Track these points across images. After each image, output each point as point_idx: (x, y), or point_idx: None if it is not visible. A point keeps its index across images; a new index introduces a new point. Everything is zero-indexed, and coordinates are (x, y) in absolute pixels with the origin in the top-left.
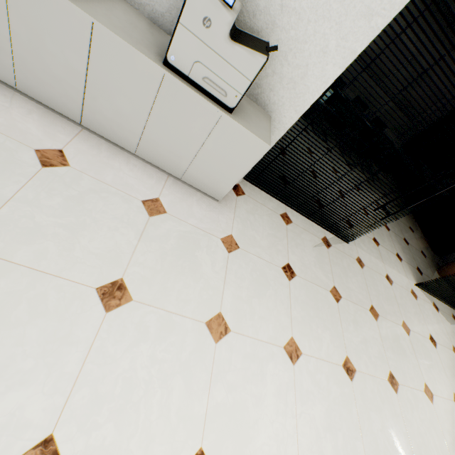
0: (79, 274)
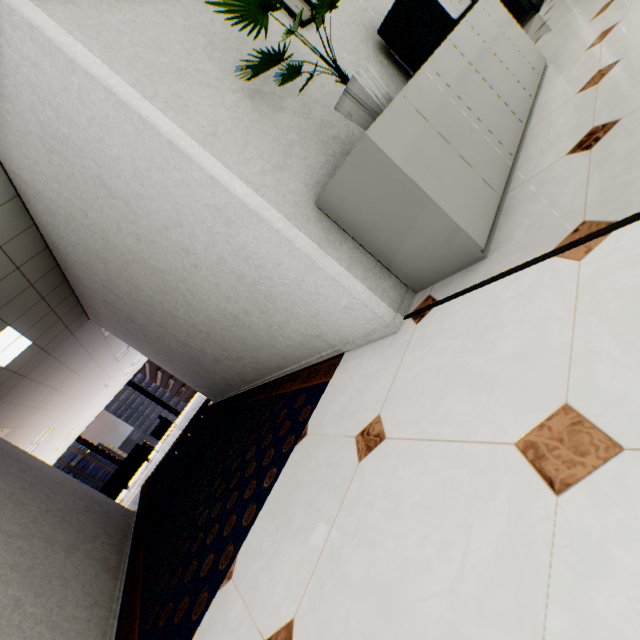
0: None
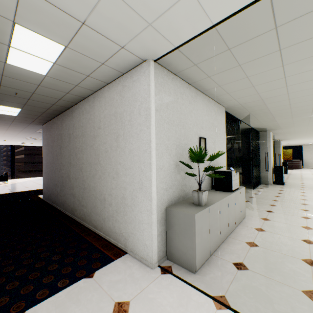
0: (305, 246)
